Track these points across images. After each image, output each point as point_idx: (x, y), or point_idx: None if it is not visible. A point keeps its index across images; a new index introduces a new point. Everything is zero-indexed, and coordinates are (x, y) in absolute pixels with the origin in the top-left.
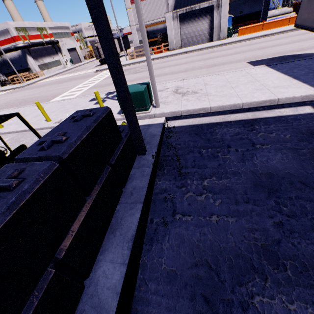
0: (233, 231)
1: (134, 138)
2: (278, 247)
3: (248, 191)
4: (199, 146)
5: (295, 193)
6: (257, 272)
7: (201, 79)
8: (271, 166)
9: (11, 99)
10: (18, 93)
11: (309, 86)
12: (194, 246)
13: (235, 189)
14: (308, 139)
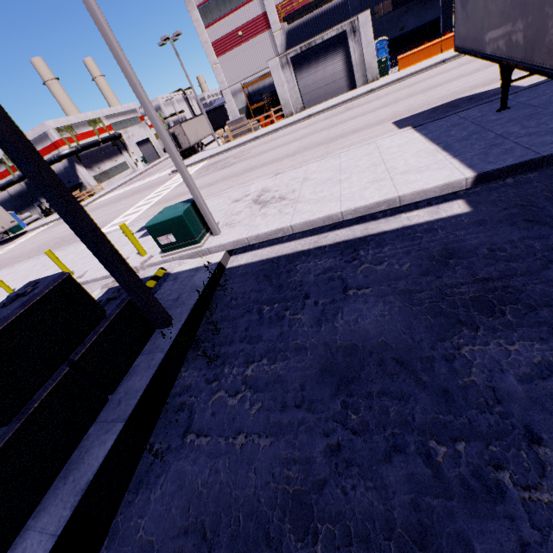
0: (260, 464)
1: (139, 305)
2: (319, 496)
3: (308, 384)
4: (263, 300)
5: (380, 383)
6: (270, 546)
7: (303, 169)
8: (358, 331)
9: (47, 238)
10: (60, 227)
11: (459, 162)
12: (194, 494)
13: (290, 380)
14: (437, 269)
